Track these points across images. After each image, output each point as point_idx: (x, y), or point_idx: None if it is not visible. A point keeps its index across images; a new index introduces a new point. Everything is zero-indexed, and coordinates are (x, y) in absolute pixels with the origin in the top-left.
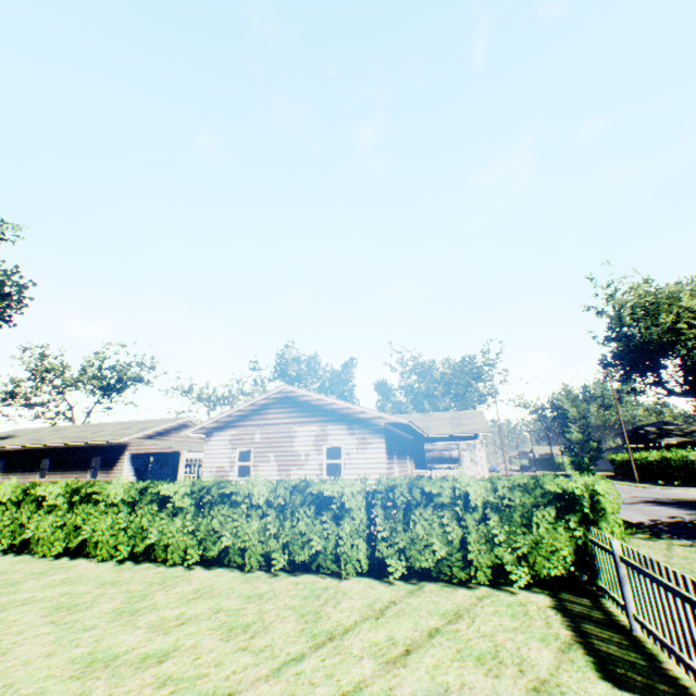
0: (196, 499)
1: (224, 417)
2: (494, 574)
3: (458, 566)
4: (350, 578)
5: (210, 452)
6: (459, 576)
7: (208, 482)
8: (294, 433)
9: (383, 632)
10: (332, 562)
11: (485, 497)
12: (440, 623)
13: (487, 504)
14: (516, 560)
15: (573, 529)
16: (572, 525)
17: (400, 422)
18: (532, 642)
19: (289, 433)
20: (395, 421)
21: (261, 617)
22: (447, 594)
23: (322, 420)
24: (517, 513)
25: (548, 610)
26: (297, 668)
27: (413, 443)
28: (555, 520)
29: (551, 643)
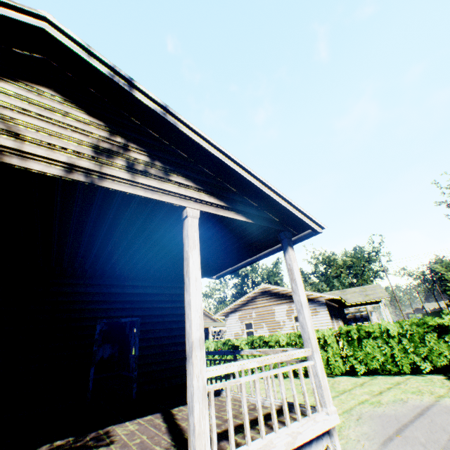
0: (250, 346)
1: (233, 305)
2: (412, 371)
3: (391, 365)
4: (337, 376)
5: (229, 326)
6: (393, 370)
7: (255, 337)
8: (273, 310)
9: (366, 389)
10: (327, 369)
11: (397, 331)
12: (391, 385)
13: (399, 334)
14: (421, 360)
15: (448, 342)
16: (446, 340)
17: (333, 298)
18: (435, 387)
19: (271, 310)
20: (330, 297)
21: (308, 388)
22: (390, 378)
23: (288, 301)
24: (416, 337)
25: (442, 379)
26: (338, 397)
27: (338, 309)
28: (437, 338)
29: (444, 387)
